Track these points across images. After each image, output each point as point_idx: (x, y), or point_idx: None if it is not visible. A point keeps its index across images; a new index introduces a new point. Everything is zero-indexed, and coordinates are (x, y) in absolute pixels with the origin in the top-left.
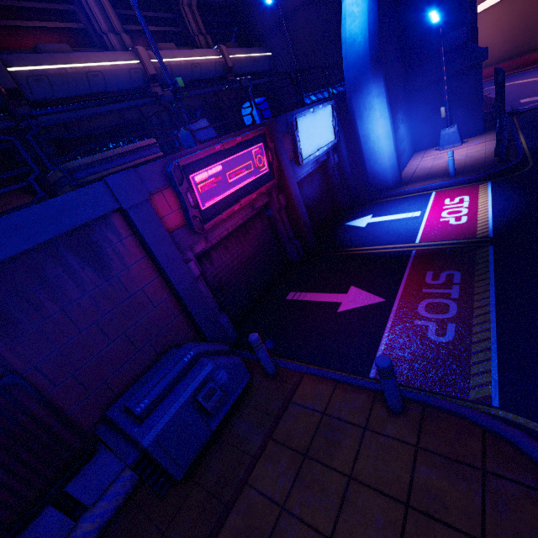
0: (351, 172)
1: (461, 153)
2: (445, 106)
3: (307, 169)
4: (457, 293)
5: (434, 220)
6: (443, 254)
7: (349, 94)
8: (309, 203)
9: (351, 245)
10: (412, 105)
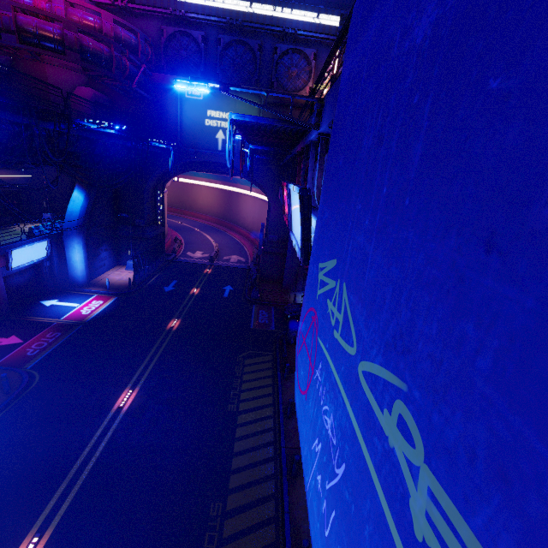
0: (59, 272)
1: (129, 276)
2: (131, 250)
3: (21, 268)
4: (52, 341)
5: (79, 310)
6: (64, 326)
7: (64, 235)
8: (18, 286)
9: (32, 315)
10: (119, 241)
